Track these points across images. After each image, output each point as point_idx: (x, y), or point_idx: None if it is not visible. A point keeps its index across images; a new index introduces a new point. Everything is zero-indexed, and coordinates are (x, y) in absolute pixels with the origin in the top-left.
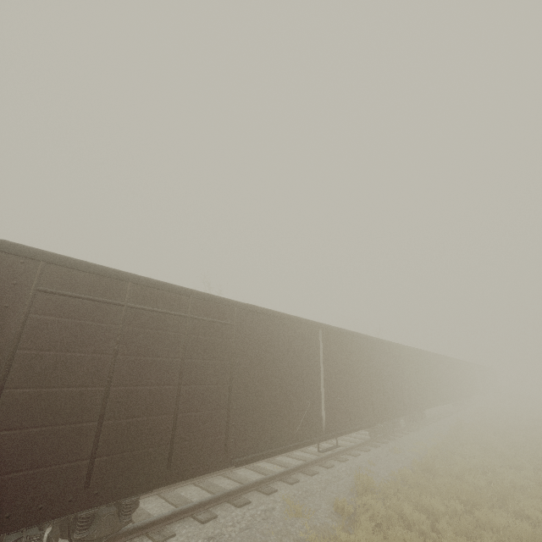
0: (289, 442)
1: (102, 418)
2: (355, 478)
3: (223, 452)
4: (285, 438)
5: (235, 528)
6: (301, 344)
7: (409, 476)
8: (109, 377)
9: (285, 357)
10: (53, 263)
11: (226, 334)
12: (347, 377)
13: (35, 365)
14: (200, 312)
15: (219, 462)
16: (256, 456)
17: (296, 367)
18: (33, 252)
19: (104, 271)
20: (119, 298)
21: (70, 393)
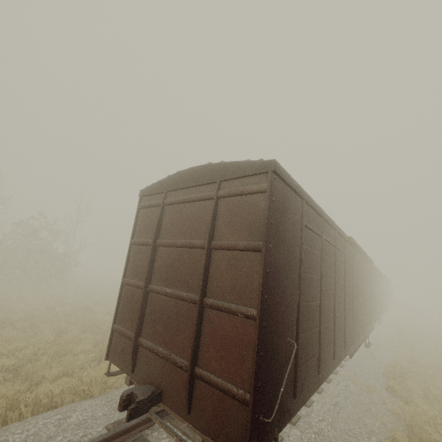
0: (356, 340)
1: (321, 325)
2: (386, 367)
3: (343, 348)
4: (355, 337)
5: (341, 398)
6: (358, 268)
7: (405, 366)
8: (321, 293)
9: (355, 278)
10: (307, 202)
11: (342, 260)
12: (367, 292)
13: (304, 284)
14: (336, 243)
15: (342, 355)
16: (354, 351)
17: (357, 286)
18: (302, 192)
19: (318, 208)
20: (319, 231)
21: (312, 306)
